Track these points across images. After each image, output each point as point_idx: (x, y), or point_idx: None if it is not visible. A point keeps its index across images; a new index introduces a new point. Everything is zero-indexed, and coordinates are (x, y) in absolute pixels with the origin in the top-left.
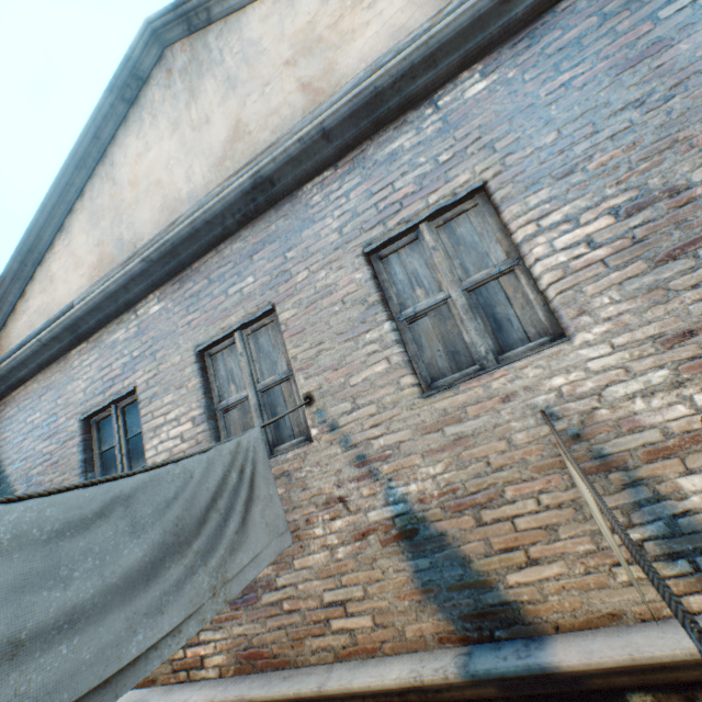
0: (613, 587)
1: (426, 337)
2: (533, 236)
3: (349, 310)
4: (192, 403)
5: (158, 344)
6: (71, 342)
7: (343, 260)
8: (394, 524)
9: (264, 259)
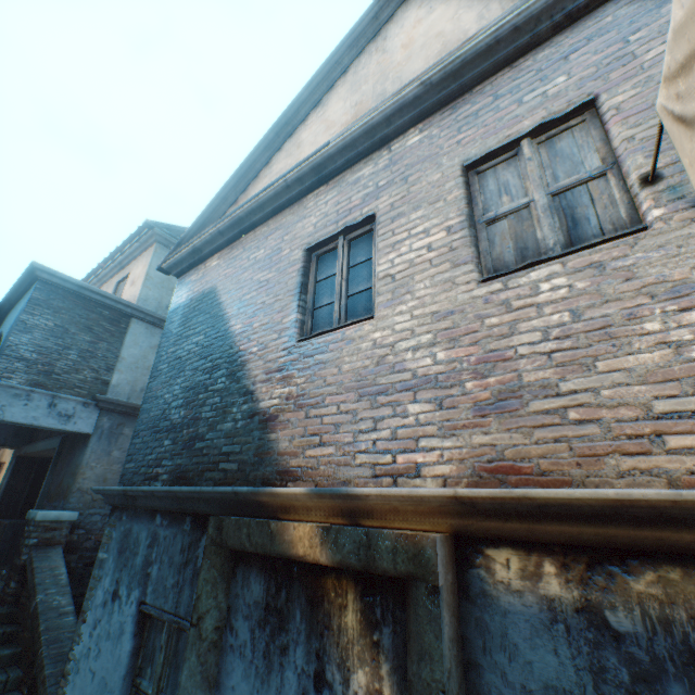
0: None
1: None
2: None
3: None
4: (449, 213)
5: (412, 170)
6: (311, 185)
7: None
8: None
9: (587, 54)
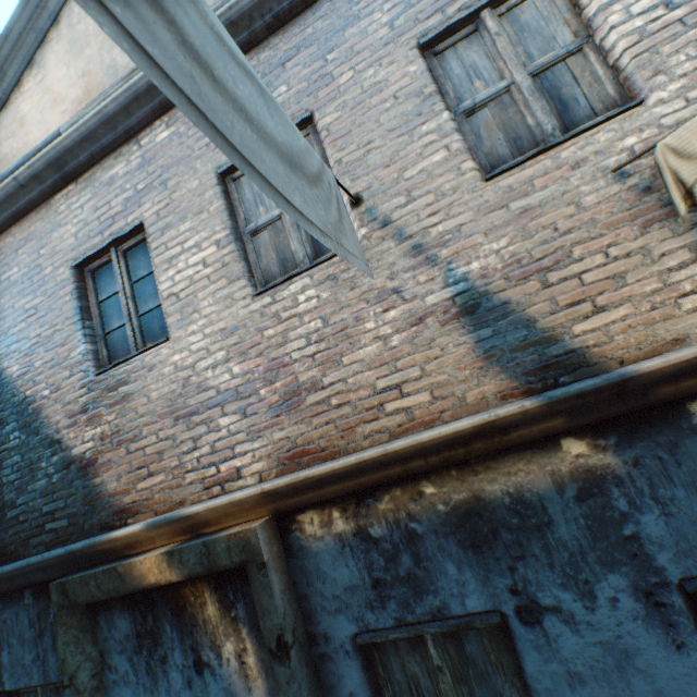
0: (678, 316)
1: (485, 128)
2: (609, 5)
3: (402, 106)
4: (215, 226)
5: (169, 173)
6: (56, 184)
7: (395, 55)
8: (454, 304)
9: (300, 65)
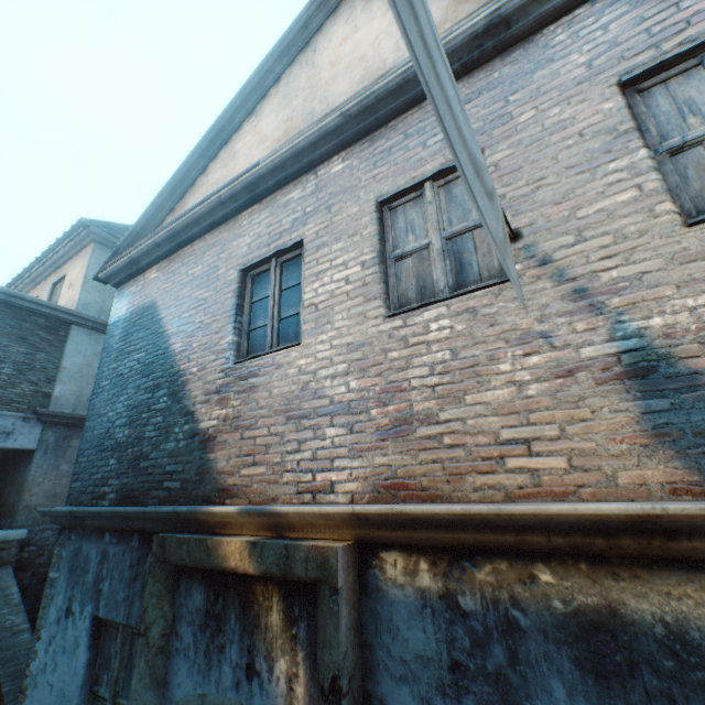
0: None
1: (694, 168)
2: None
3: (587, 143)
4: (364, 248)
5: (335, 199)
6: (245, 203)
7: (588, 93)
8: (618, 361)
9: (478, 107)
